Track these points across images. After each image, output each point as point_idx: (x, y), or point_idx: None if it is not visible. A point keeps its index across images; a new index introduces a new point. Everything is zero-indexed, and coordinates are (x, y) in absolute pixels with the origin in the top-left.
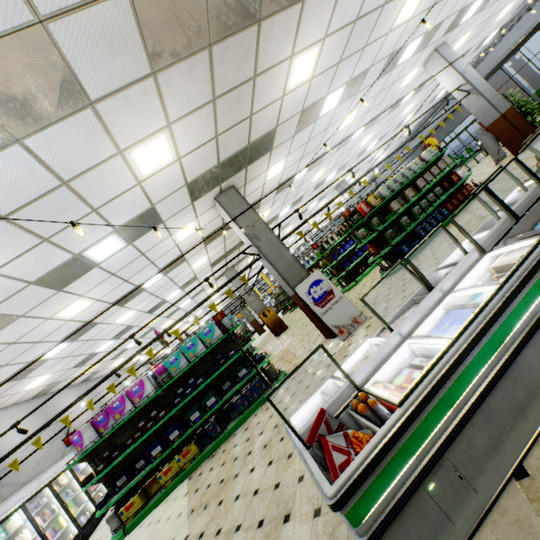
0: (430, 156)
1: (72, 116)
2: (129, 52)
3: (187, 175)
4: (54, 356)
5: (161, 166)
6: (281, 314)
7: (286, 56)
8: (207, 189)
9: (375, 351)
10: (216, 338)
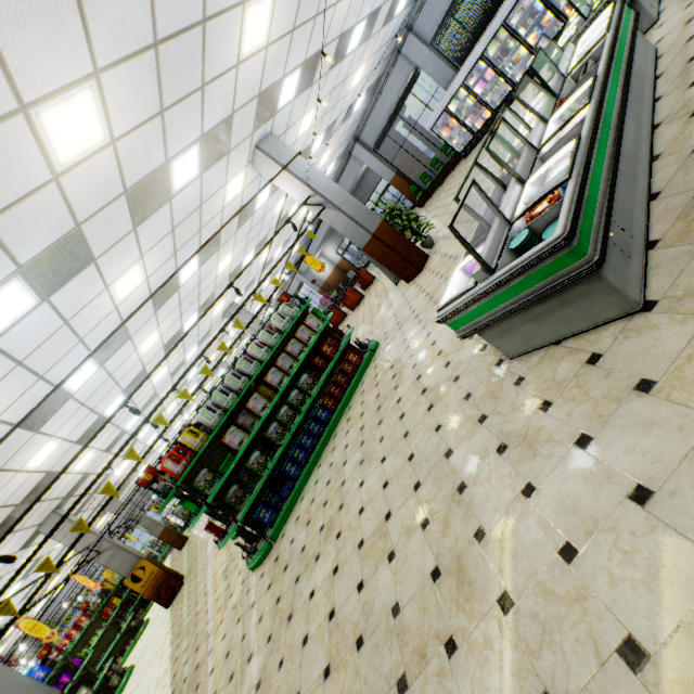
0: (283, 323)
1: None
2: None
3: None
4: None
5: None
6: None
7: None
8: None
9: None
10: None
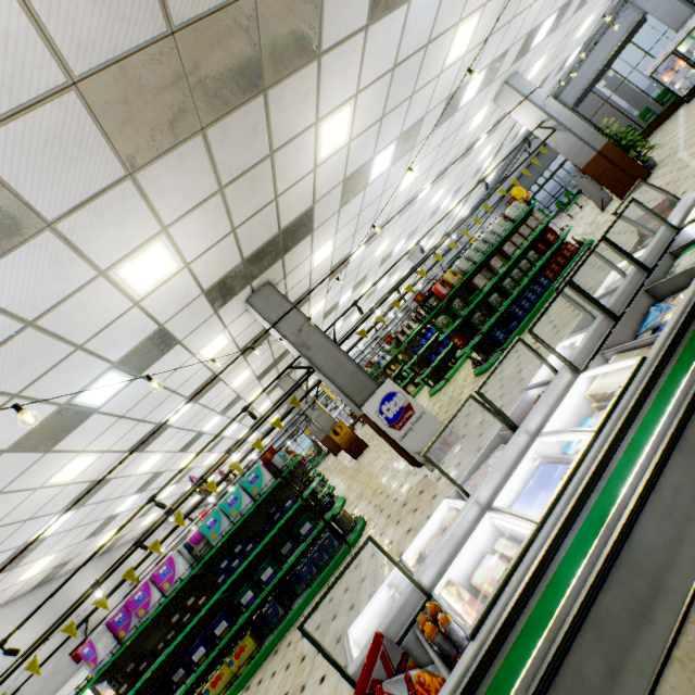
0: (517, 213)
1: (25, 244)
2: (91, 156)
3: (202, 282)
4: (55, 531)
5: (163, 278)
6: (360, 424)
7: (309, 123)
8: (233, 292)
9: (447, 530)
10: (266, 486)
